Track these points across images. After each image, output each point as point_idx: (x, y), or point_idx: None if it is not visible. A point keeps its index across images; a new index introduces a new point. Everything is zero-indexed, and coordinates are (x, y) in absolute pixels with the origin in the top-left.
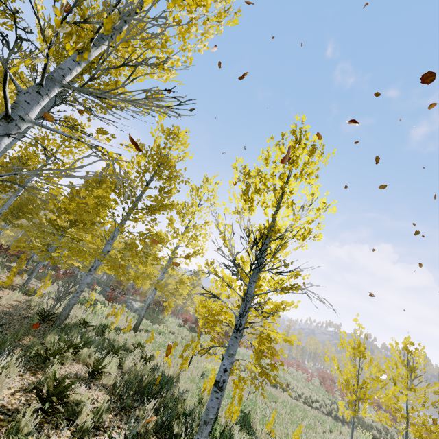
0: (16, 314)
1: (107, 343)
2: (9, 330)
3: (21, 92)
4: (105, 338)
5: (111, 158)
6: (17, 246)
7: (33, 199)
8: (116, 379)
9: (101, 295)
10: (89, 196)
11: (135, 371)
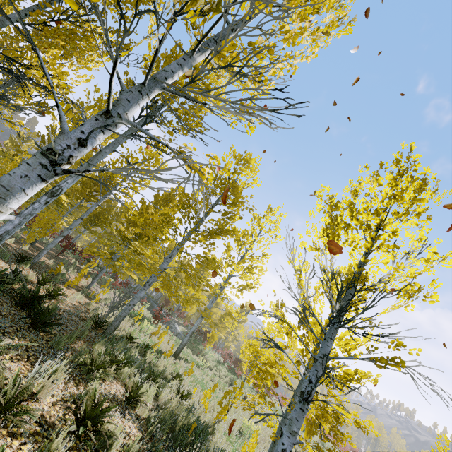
0: (75, 315)
1: (147, 366)
2: (66, 330)
3: (124, 91)
4: (146, 359)
5: (195, 168)
6: (89, 250)
7: (110, 210)
8: (151, 413)
9: (149, 311)
10: (156, 213)
11: (170, 407)
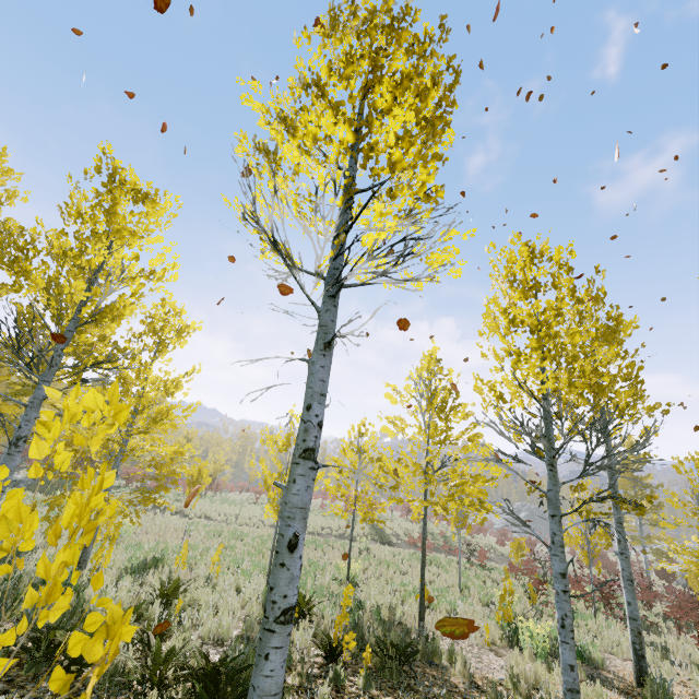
0: None
1: None
2: None
3: None
4: None
5: None
6: None
7: None
8: None
9: None
10: None
11: None
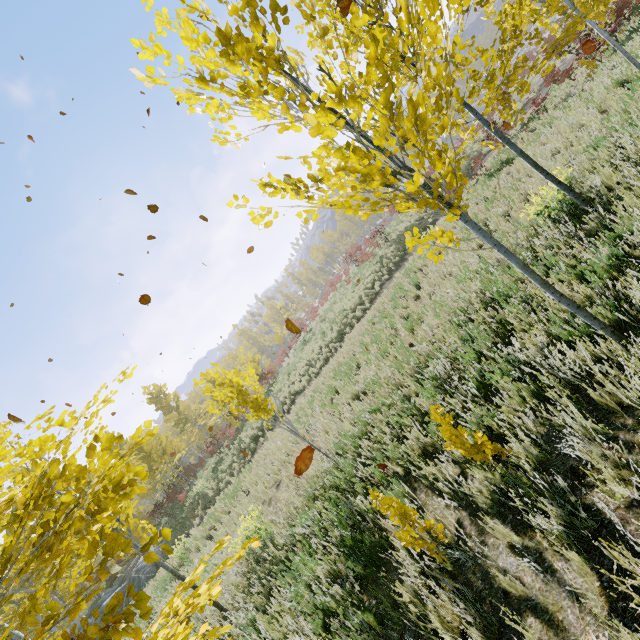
0: None
1: None
2: None
3: None
4: None
5: None
6: None
7: None
8: None
9: None
10: None
11: None
